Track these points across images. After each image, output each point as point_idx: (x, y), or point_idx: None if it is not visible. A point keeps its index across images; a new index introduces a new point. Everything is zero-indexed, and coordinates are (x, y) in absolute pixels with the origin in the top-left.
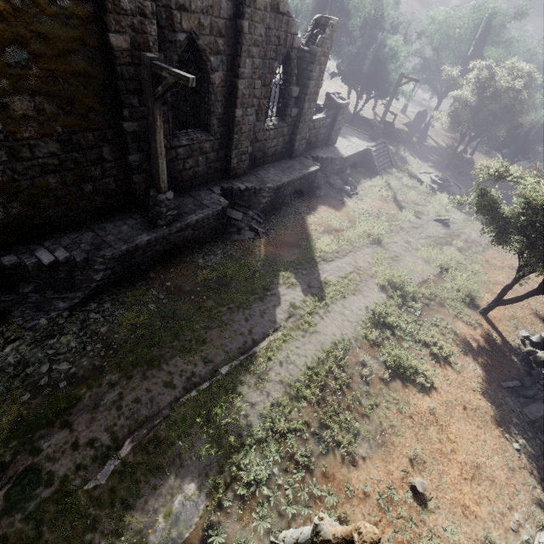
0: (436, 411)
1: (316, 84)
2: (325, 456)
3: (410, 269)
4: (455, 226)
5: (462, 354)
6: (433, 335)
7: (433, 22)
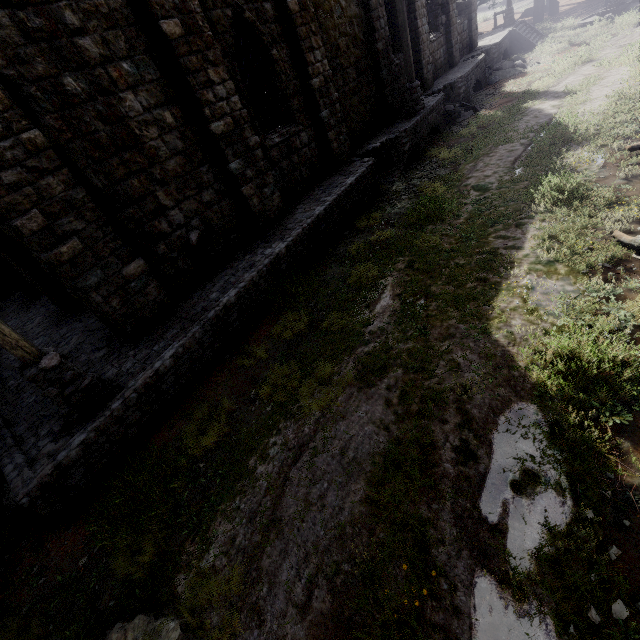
0: None
1: None
2: None
3: None
4: None
5: None
6: None
7: None
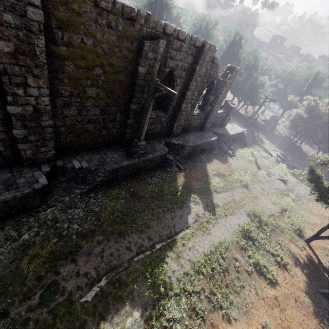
0: (278, 299)
1: (223, 96)
2: (212, 312)
3: (264, 206)
4: (290, 184)
5: (294, 265)
6: (277, 249)
7: (285, 72)
